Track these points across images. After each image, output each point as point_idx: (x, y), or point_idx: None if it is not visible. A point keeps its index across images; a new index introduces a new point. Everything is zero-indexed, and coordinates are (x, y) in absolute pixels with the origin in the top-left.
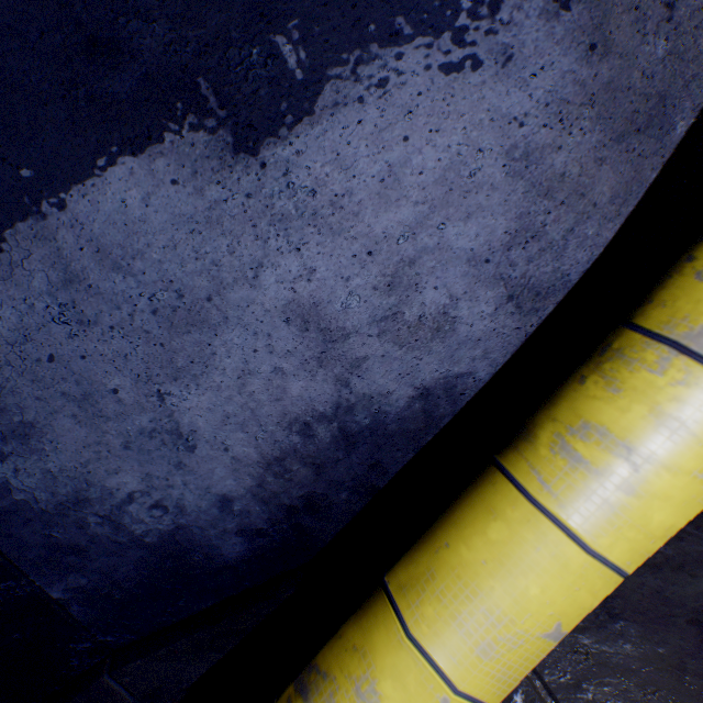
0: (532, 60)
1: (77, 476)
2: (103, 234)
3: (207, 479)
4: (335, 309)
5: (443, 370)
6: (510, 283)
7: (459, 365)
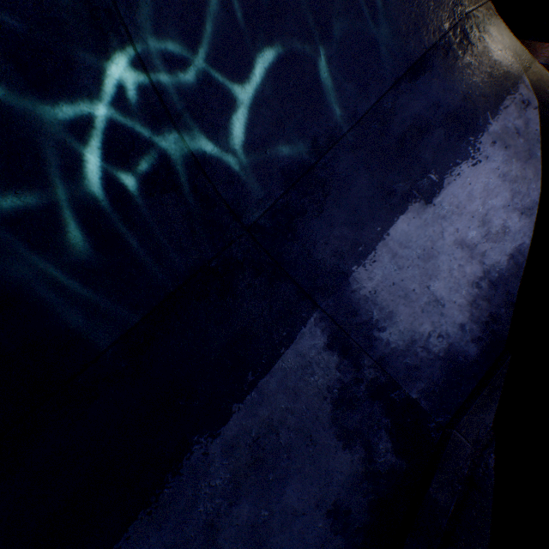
0: (492, 156)
1: (409, 330)
2: (399, 239)
3: (452, 318)
4: (468, 238)
5: (513, 245)
6: (518, 209)
7: (517, 241)
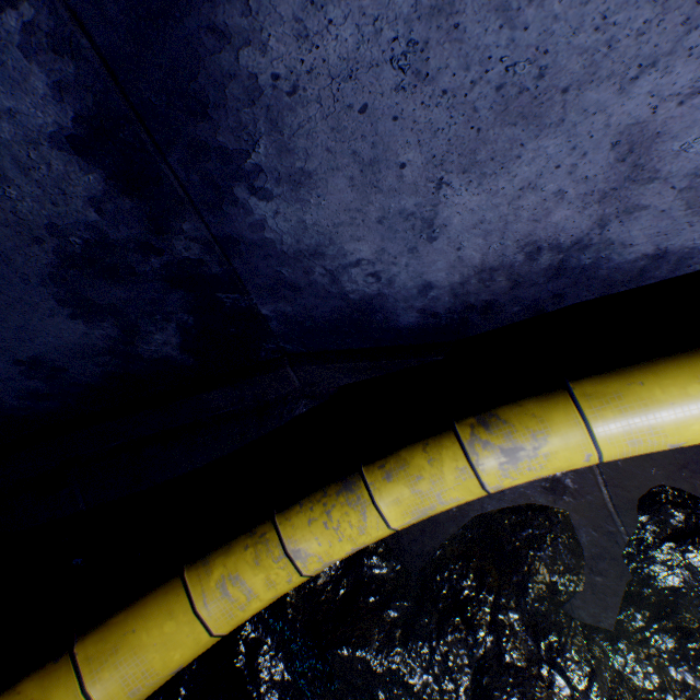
0: None
1: (324, 233)
2: None
3: (425, 267)
4: (671, 147)
5: (698, 242)
6: None
7: None
